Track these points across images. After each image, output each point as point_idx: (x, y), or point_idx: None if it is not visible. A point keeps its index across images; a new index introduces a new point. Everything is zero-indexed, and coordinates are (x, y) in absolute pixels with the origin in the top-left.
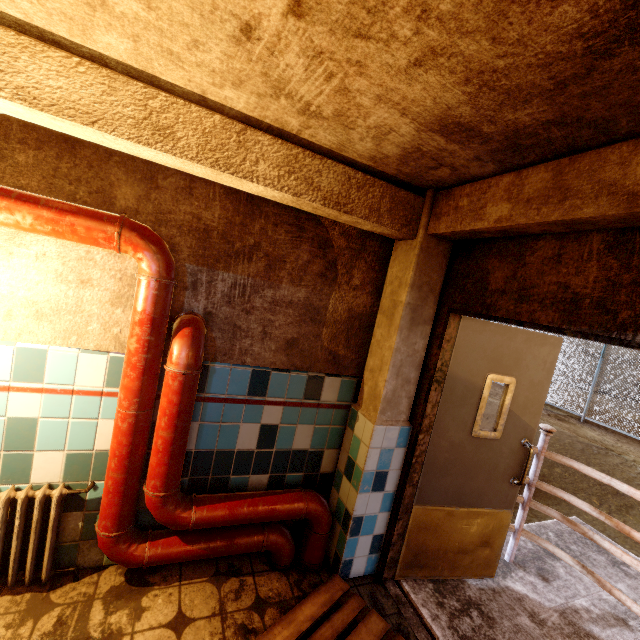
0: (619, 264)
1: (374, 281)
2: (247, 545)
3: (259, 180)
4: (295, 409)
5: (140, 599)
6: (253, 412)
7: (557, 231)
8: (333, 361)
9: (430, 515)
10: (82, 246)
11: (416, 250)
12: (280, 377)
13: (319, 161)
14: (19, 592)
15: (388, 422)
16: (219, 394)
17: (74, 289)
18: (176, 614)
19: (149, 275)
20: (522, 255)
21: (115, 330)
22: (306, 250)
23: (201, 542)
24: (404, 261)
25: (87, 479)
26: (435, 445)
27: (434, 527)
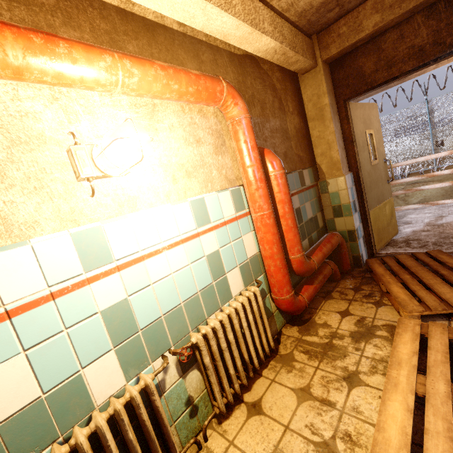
0: (436, 21)
1: (295, 107)
2: (328, 272)
3: (267, 34)
4: (301, 194)
5: (316, 323)
6: None
7: (402, 20)
8: (300, 161)
9: (375, 213)
10: (187, 114)
11: (322, 71)
12: (290, 177)
13: (280, 20)
14: (265, 366)
15: (346, 173)
16: None
17: (195, 148)
18: (338, 314)
19: (244, 114)
20: (379, 47)
21: (223, 172)
22: (269, 94)
23: (315, 281)
24: (314, 83)
25: (252, 280)
26: (364, 176)
27: (377, 219)
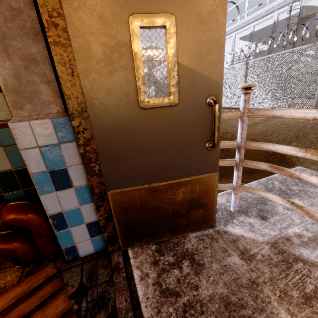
0: None
1: None
2: None
3: None
4: None
5: None
6: None
7: None
8: None
9: (130, 196)
10: None
11: None
12: None
13: None
14: None
15: (32, 117)
16: None
17: None
18: None
19: None
20: None
21: None
22: None
23: None
24: None
25: None
26: (100, 129)
27: (139, 205)
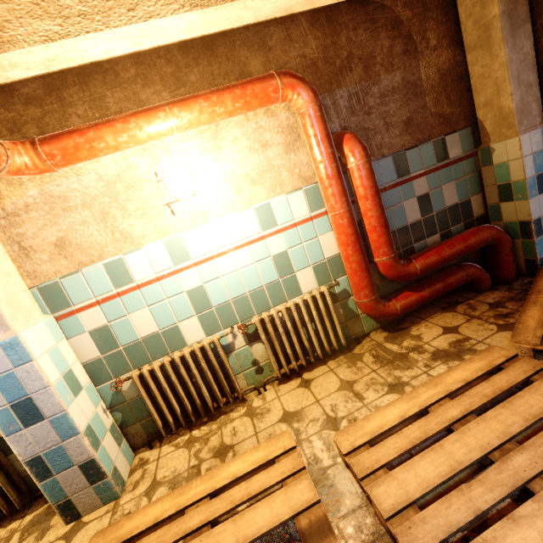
0: None
1: (446, 34)
2: (456, 280)
3: None
4: (434, 174)
5: (409, 334)
6: (407, 190)
7: None
8: (444, 122)
9: None
10: (251, 121)
11: None
12: (413, 154)
13: None
14: (334, 358)
15: (528, 130)
16: (379, 186)
17: (261, 154)
18: (442, 329)
19: (309, 103)
20: None
21: (296, 171)
22: (384, 38)
23: (425, 288)
24: None
25: (330, 280)
26: None
27: None
